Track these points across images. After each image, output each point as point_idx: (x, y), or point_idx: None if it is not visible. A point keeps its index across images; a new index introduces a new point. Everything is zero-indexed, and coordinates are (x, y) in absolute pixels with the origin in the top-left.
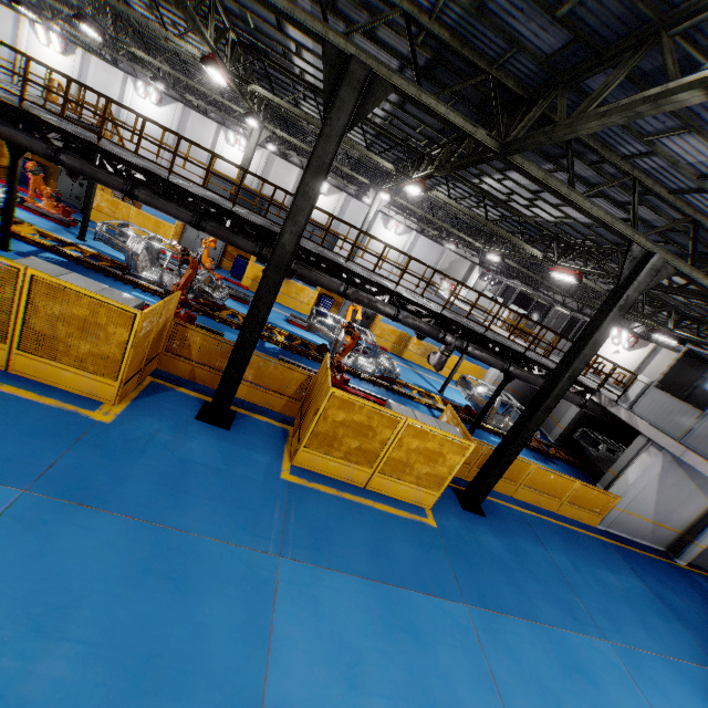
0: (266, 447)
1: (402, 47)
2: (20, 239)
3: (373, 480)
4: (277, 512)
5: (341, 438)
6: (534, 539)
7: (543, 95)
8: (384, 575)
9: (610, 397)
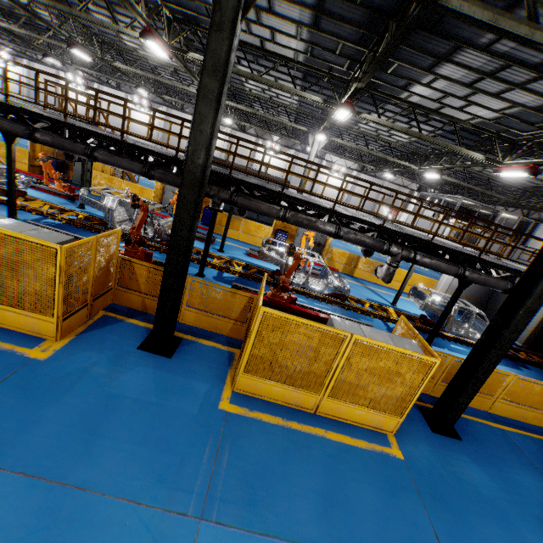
0: (207, 373)
1: None
2: (30, 211)
3: (323, 405)
4: (207, 453)
5: (281, 361)
6: (528, 466)
7: None
8: (338, 539)
9: None
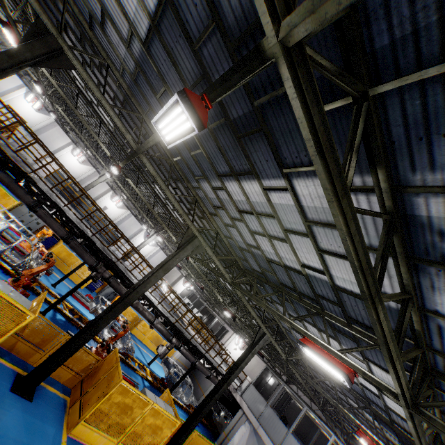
0: (53, 418)
1: (208, 227)
2: None
3: None
4: None
5: (111, 414)
6: None
7: (249, 274)
8: None
9: (234, 386)
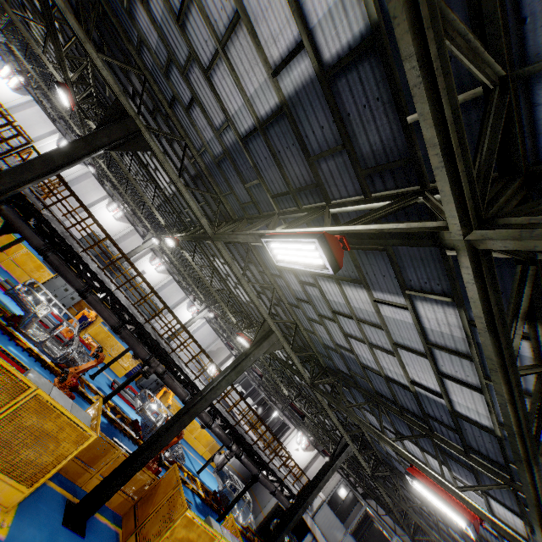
0: None
1: (283, 315)
2: None
3: None
4: None
5: None
6: None
7: (332, 373)
8: None
9: None
